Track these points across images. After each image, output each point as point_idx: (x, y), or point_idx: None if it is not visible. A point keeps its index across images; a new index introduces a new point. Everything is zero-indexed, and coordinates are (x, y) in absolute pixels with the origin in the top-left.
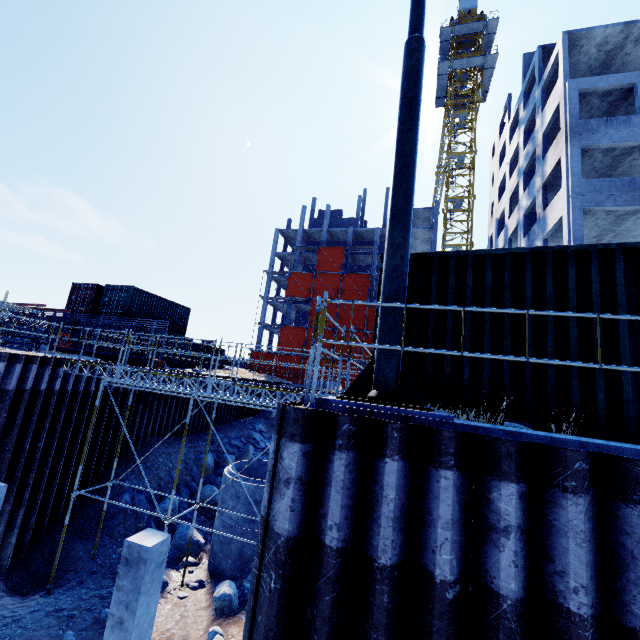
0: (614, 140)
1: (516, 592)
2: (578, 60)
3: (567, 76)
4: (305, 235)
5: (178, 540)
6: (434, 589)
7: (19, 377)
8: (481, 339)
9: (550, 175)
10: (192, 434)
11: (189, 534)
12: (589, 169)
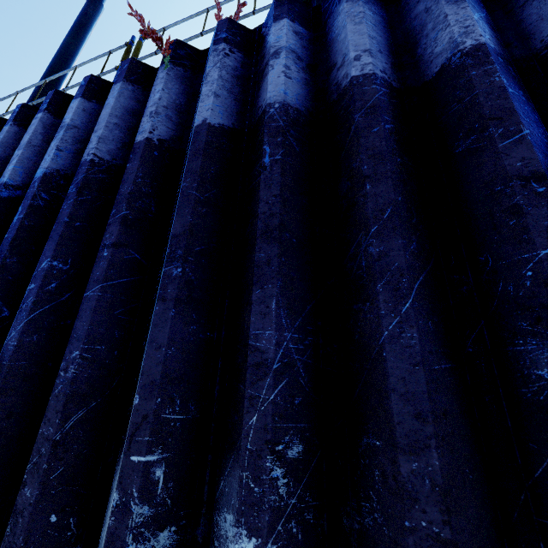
0: None
1: None
2: None
3: None
4: None
5: None
6: None
7: None
8: None
9: None
10: None
11: None
12: None
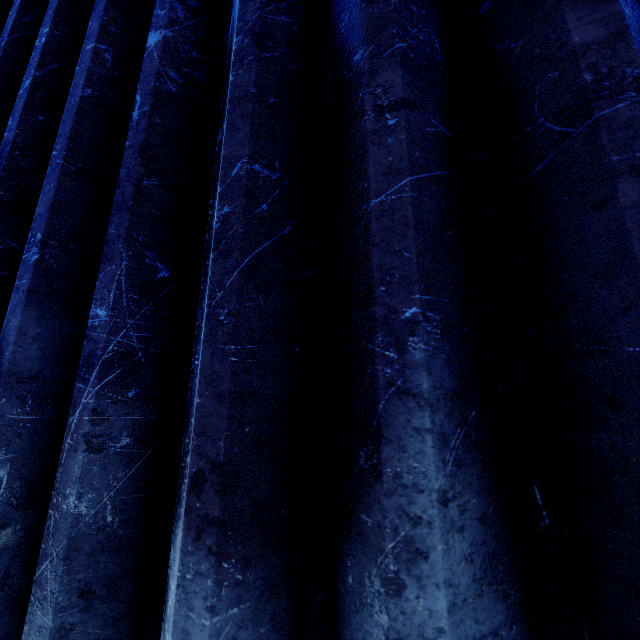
0: None
1: None
2: None
3: None
4: None
5: None
6: None
7: None
8: None
9: None
10: None
11: None
12: None
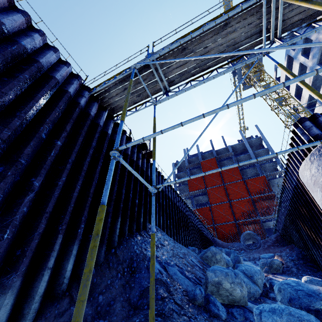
0: None
1: None
2: None
3: None
4: (188, 163)
5: (310, 302)
6: None
7: (50, 67)
8: None
9: None
10: (179, 243)
11: (318, 290)
12: None
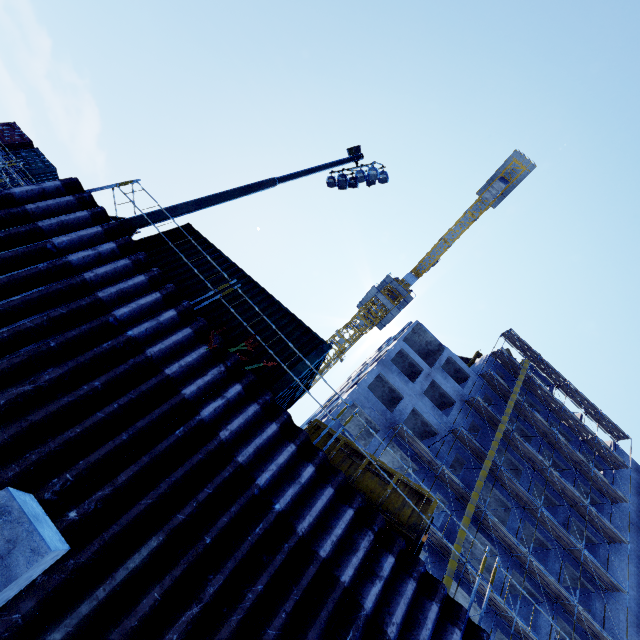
0: (395, 384)
1: (73, 261)
2: (417, 341)
3: (403, 338)
4: None
5: None
6: (46, 241)
7: None
8: (181, 269)
9: (361, 378)
10: None
11: None
12: (380, 394)
